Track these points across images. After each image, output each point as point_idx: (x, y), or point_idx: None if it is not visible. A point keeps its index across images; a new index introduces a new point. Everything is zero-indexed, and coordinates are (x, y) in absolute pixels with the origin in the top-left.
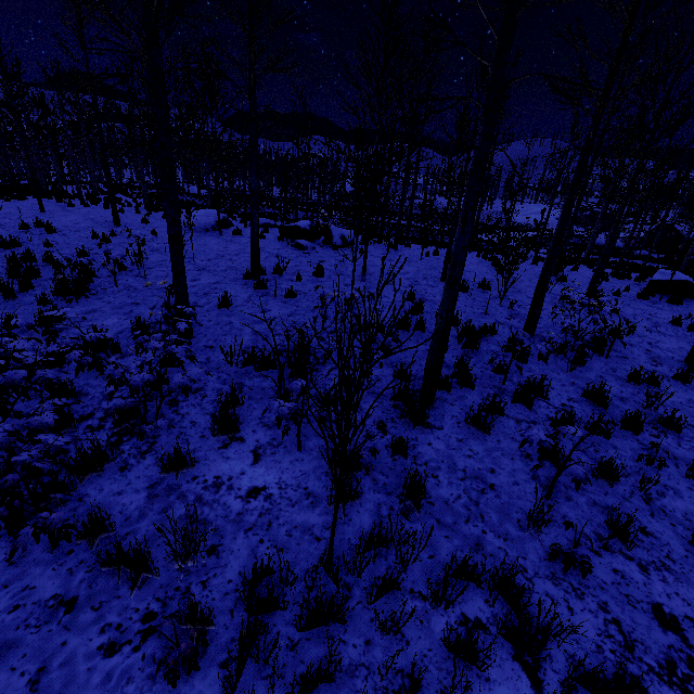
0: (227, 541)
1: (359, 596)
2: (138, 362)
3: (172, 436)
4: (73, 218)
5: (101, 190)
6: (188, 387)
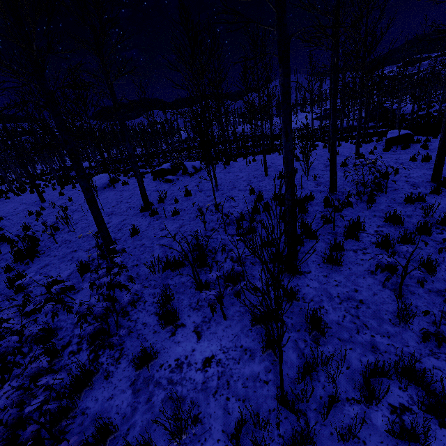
0: (203, 408)
1: (314, 418)
2: (95, 297)
3: (133, 339)
4: (11, 206)
5: (24, 182)
6: (134, 301)
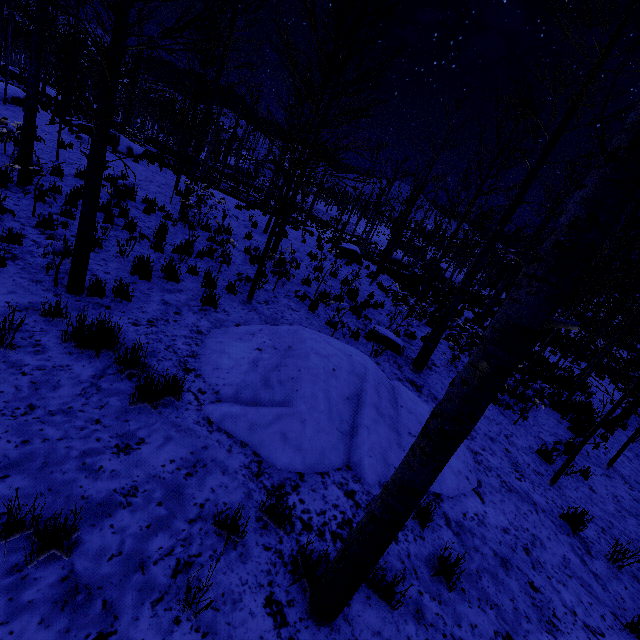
0: None
1: None
2: None
3: None
4: None
5: None
6: None
